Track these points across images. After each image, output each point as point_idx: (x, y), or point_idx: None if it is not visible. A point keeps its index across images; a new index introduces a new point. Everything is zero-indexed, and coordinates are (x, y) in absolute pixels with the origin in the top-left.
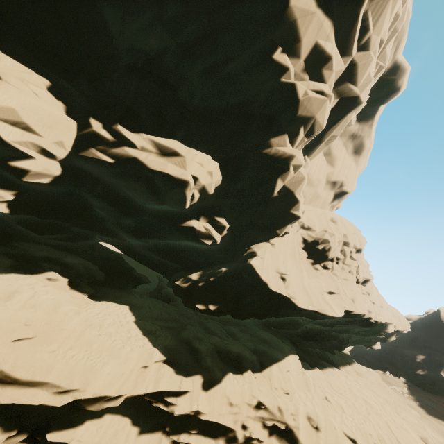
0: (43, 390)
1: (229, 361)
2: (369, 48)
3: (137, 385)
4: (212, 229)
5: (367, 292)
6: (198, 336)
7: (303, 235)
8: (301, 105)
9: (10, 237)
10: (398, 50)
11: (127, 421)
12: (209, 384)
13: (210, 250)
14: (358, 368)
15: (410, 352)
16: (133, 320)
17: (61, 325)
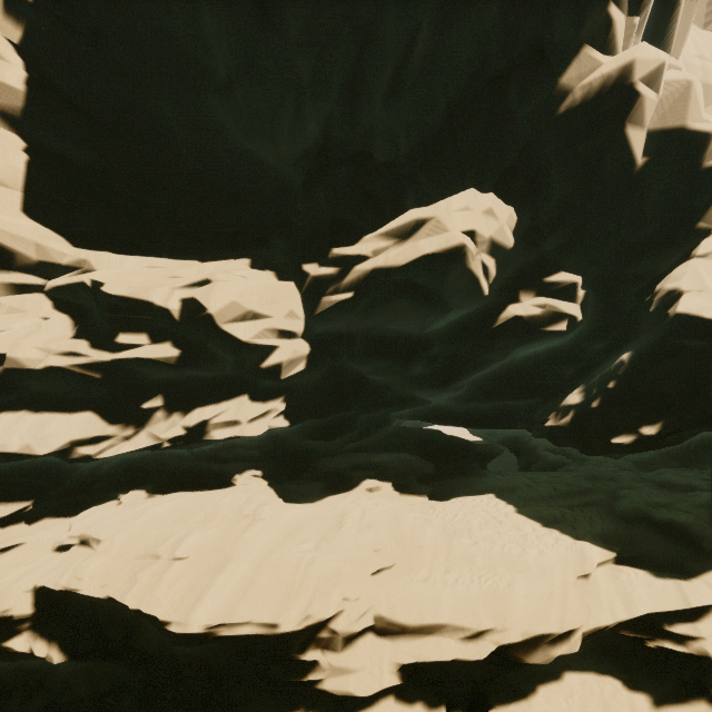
0: (445, 638)
1: None
2: None
3: (589, 609)
4: (553, 301)
5: None
6: (654, 501)
7: None
8: None
9: (307, 459)
10: None
11: (612, 683)
12: None
13: (573, 346)
14: None
15: None
16: (512, 510)
17: (416, 542)
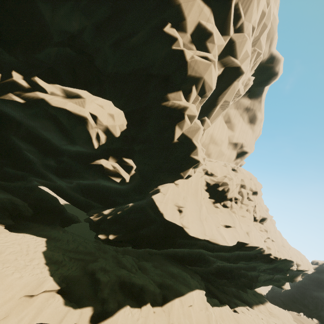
0: None
1: (130, 293)
2: (243, 31)
3: (9, 315)
4: (119, 168)
5: (265, 229)
6: (105, 268)
7: (206, 179)
8: (189, 66)
9: None
10: (272, 46)
11: None
12: (99, 317)
13: (126, 191)
14: (270, 307)
15: (319, 294)
16: (43, 250)
17: None
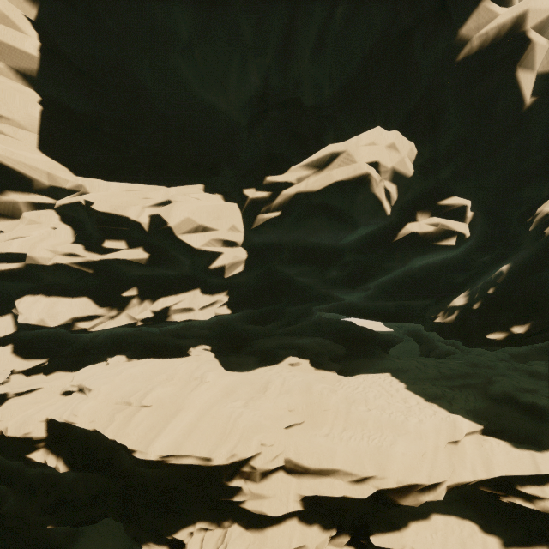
0: (337, 480)
1: None
2: None
3: (454, 468)
4: (444, 221)
5: None
6: (522, 387)
7: None
8: None
9: (247, 339)
10: None
11: (471, 526)
12: None
13: (463, 258)
14: None
15: None
16: (403, 386)
17: (322, 406)
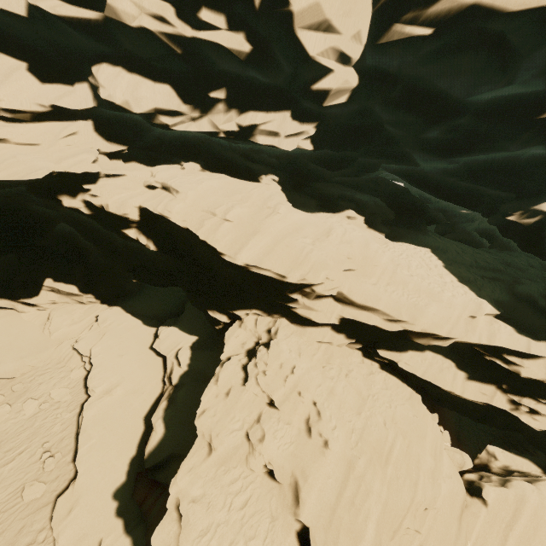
0: (375, 315)
1: None
2: None
3: (466, 333)
4: None
5: None
6: (545, 294)
7: None
8: None
9: (306, 179)
10: None
11: (450, 363)
12: None
13: None
14: None
15: None
16: (441, 264)
17: (374, 262)
